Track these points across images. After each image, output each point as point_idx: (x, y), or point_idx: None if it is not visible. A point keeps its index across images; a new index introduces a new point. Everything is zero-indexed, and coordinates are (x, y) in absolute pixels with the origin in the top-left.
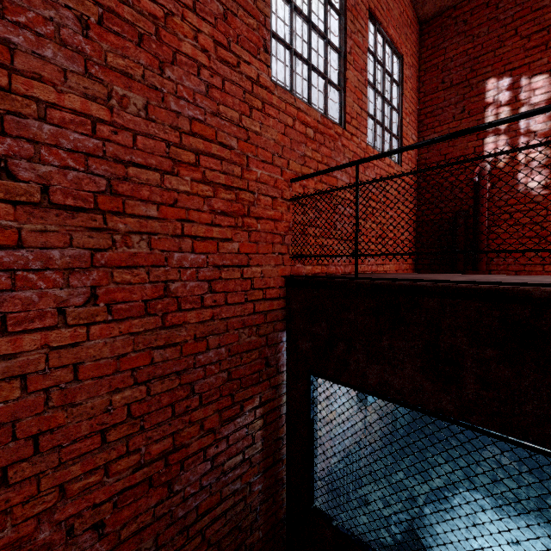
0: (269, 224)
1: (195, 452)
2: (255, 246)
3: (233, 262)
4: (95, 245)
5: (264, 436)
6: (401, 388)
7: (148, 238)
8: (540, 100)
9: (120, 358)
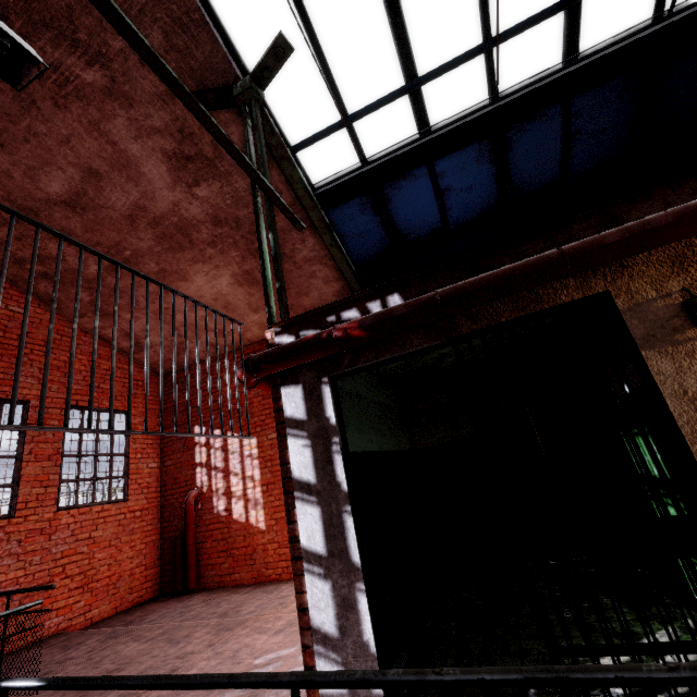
0: None
1: None
2: None
3: None
4: None
5: None
6: None
7: None
8: (219, 446)
9: None
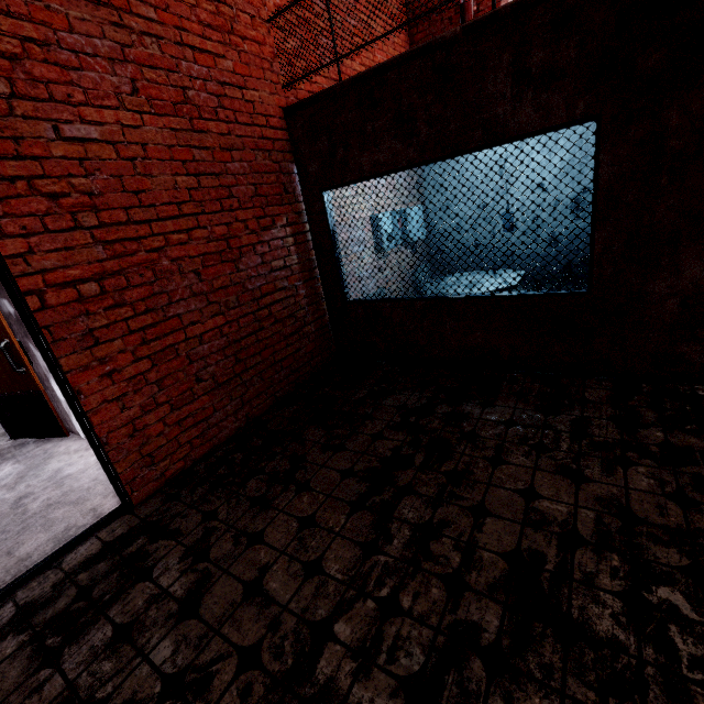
0: (255, 47)
1: (246, 245)
2: (247, 69)
3: (232, 81)
4: (121, 41)
5: (298, 254)
6: (385, 161)
7: (157, 42)
8: None
9: (170, 149)
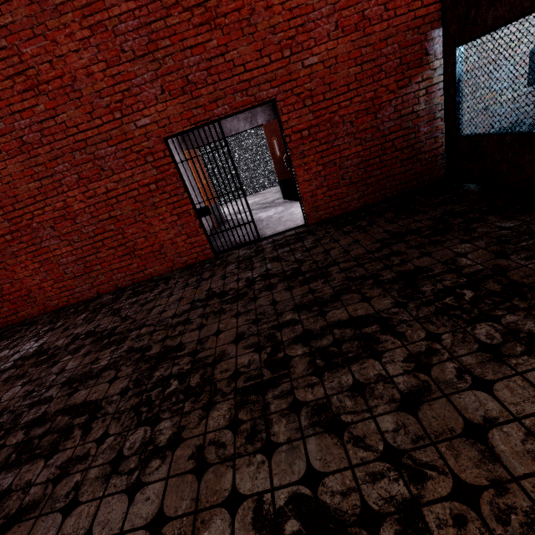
0: None
1: (385, 102)
2: None
3: None
4: (334, 2)
5: (426, 101)
6: (504, 14)
7: None
8: None
9: (349, 54)
